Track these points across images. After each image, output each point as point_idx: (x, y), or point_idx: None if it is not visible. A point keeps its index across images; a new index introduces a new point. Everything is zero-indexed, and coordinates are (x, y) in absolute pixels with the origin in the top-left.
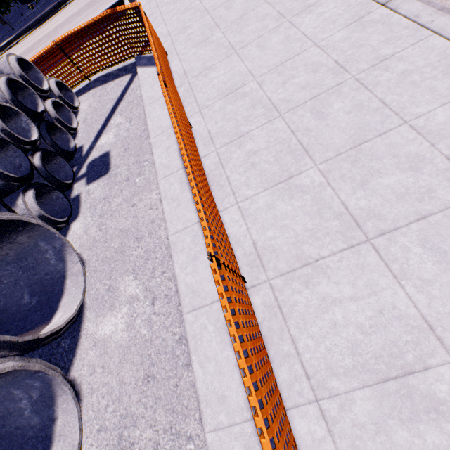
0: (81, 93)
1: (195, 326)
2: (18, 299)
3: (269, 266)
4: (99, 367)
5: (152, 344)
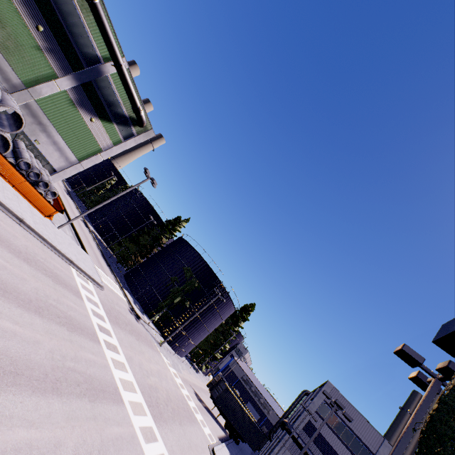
0: None
1: None
2: None
3: None
4: None
5: None
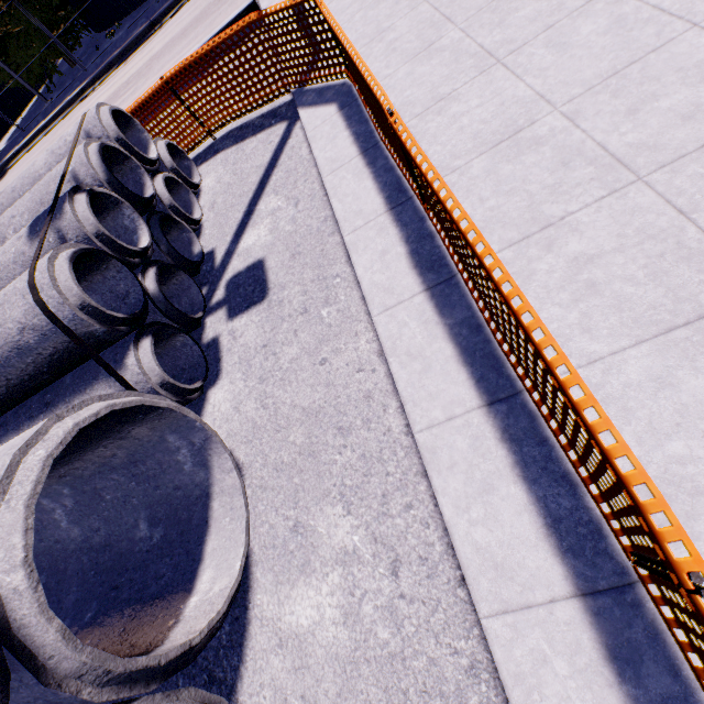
0: (201, 160)
1: (518, 653)
2: (129, 528)
3: (694, 528)
4: (295, 696)
5: (408, 668)
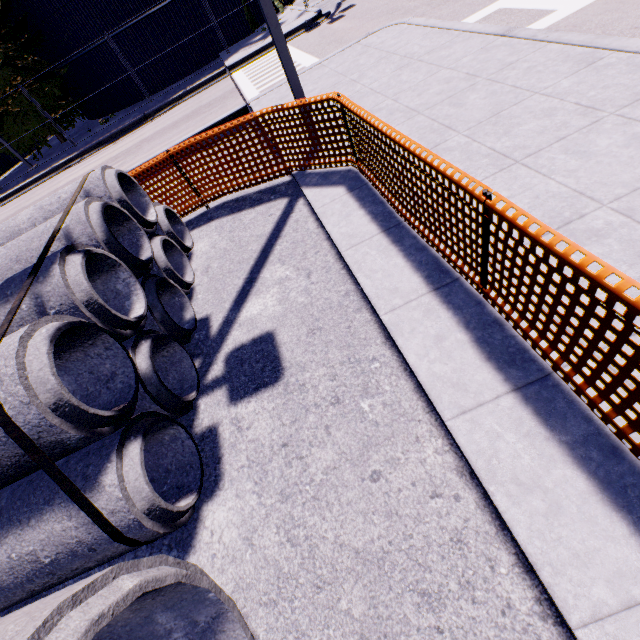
0: (192, 225)
1: None
2: None
3: None
4: None
5: None
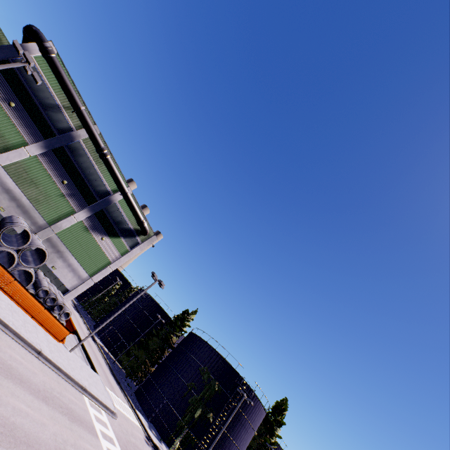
0: None
1: None
2: None
3: None
4: None
5: None
